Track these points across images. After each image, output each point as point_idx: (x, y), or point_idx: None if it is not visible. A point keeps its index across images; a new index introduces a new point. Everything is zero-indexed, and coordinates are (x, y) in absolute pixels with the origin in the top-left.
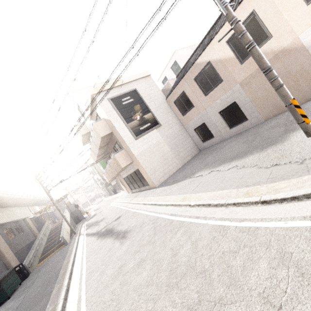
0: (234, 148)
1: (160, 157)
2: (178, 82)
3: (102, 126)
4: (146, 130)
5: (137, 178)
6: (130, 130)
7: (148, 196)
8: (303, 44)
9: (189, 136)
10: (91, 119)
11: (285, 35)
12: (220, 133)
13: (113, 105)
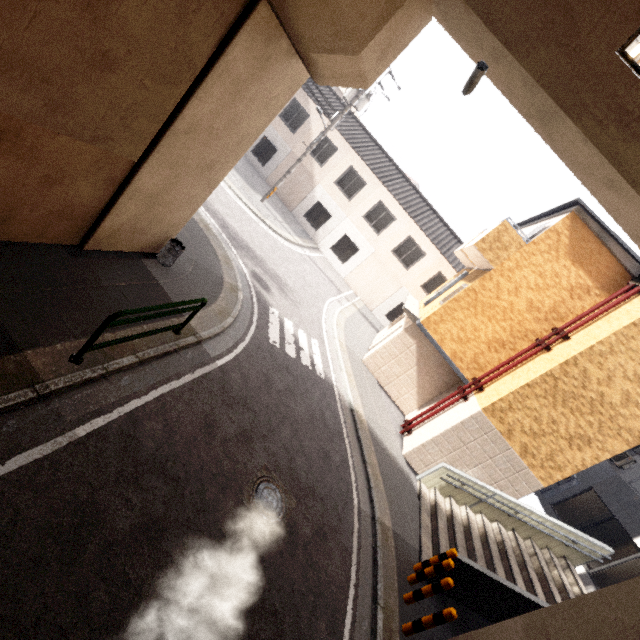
0: (238, 164)
1: None
2: None
3: None
4: None
5: None
6: None
7: None
8: (315, 188)
9: None
10: None
11: (321, 176)
12: None
13: None
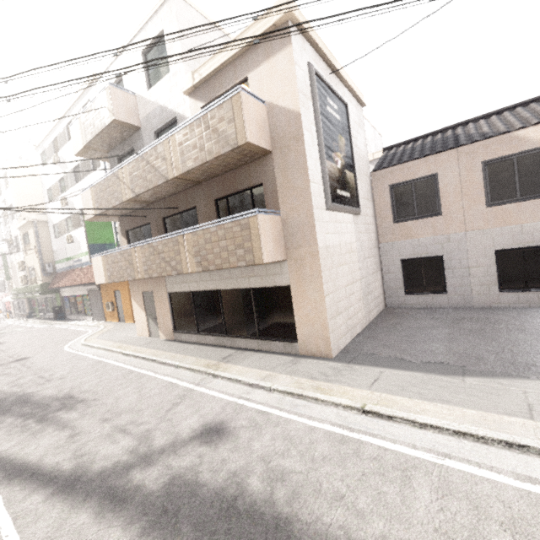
0: None
1: (347, 283)
2: (437, 151)
3: (258, 116)
4: (343, 203)
5: (244, 309)
6: (326, 178)
7: (340, 380)
8: None
9: (379, 269)
10: (189, 94)
11: None
12: (469, 292)
13: (316, 89)
